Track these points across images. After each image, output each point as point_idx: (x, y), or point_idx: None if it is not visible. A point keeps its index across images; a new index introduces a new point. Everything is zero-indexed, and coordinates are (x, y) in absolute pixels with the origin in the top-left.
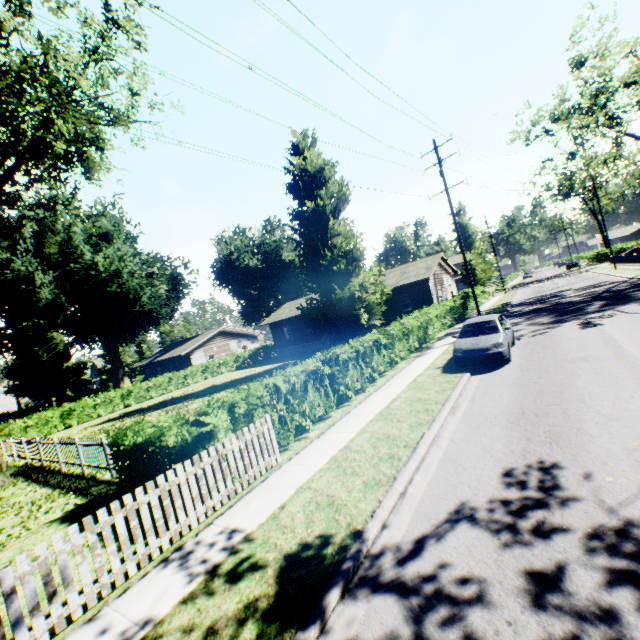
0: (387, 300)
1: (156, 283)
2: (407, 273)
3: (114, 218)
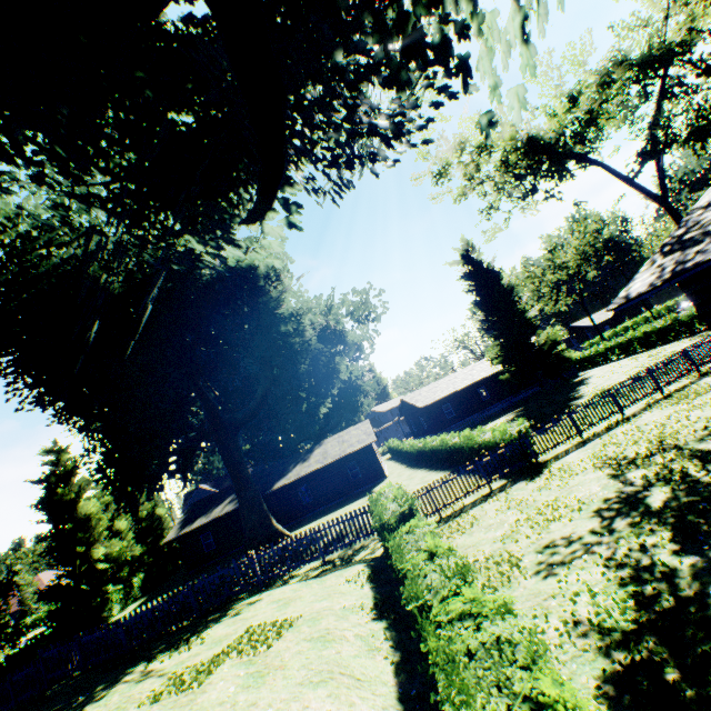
0: None
1: None
2: None
3: None
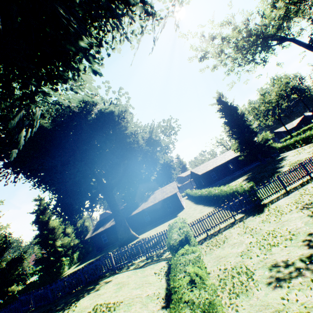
0: None
1: None
2: None
3: None
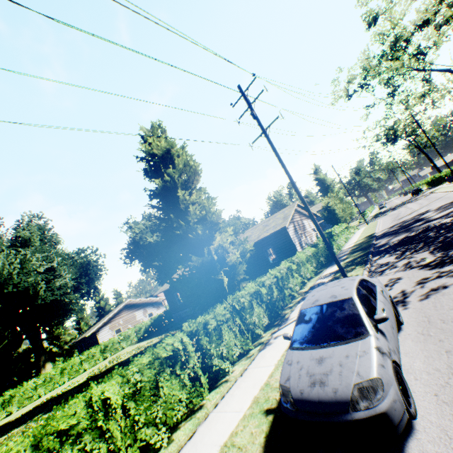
0: (254, 254)
1: (62, 274)
2: (268, 225)
3: (30, 226)
